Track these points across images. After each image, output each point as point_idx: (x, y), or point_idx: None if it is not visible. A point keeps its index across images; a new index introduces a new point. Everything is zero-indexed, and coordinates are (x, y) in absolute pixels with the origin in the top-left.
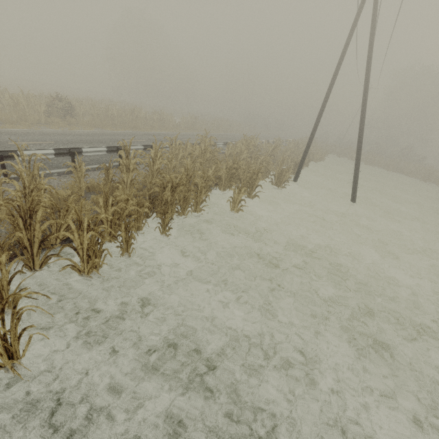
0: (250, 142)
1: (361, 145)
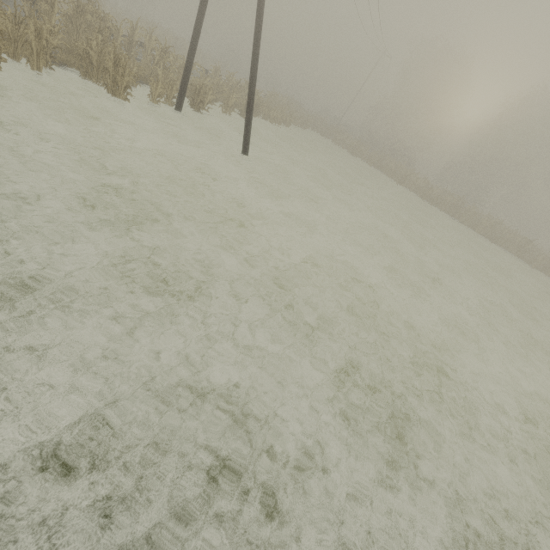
0: (85, 4)
1: (257, 53)
